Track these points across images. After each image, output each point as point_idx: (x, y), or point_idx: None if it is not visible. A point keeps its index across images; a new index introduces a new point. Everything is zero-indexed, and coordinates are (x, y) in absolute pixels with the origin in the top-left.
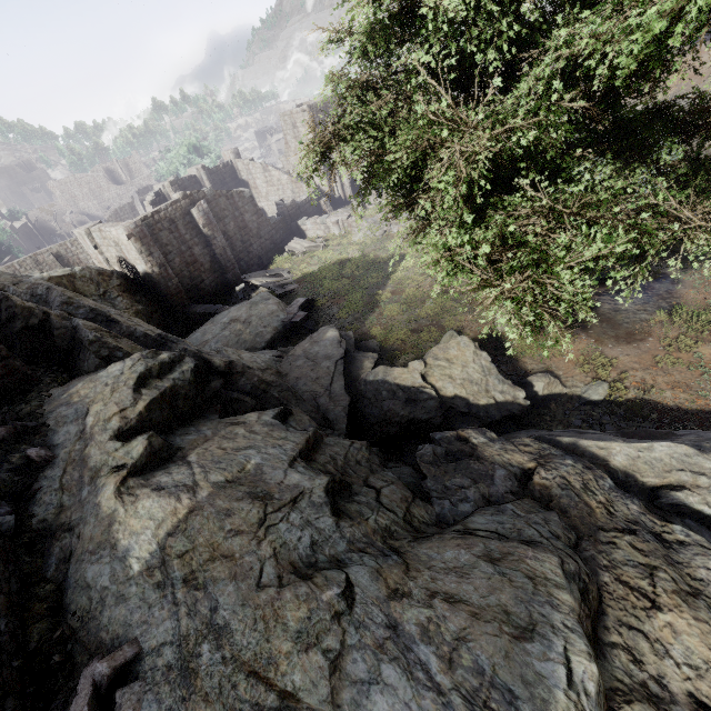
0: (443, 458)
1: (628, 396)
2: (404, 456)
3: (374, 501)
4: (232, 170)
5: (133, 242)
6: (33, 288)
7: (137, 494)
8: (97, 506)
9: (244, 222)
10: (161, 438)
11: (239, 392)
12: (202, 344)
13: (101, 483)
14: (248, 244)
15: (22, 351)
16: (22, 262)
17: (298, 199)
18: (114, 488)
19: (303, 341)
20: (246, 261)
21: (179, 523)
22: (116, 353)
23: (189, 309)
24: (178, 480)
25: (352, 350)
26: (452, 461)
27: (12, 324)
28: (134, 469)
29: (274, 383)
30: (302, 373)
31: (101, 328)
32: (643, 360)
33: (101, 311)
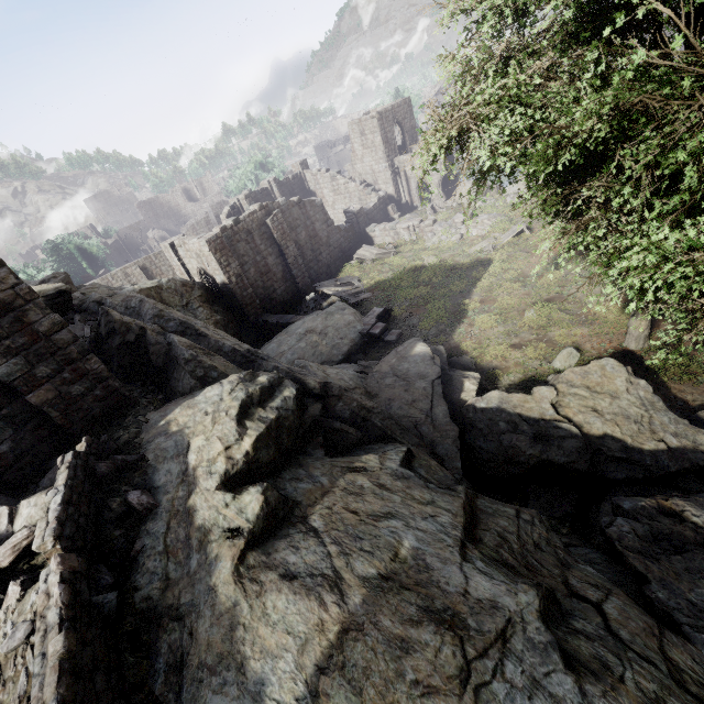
0: (652, 543)
1: None
2: (530, 503)
3: (607, 633)
4: (301, 181)
5: (214, 254)
6: (128, 300)
7: (261, 581)
8: (211, 590)
9: (315, 231)
10: (276, 490)
11: (336, 419)
12: (278, 356)
13: (213, 553)
14: (317, 253)
15: (119, 368)
16: (114, 275)
17: (366, 206)
18: (232, 566)
19: (388, 356)
20: (315, 270)
21: (331, 650)
22: (210, 373)
23: (262, 318)
24: (311, 563)
25: (446, 368)
26: (673, 552)
27: (111, 340)
28: (252, 537)
29: (375, 410)
30: (395, 394)
31: (195, 344)
32: None
33: (190, 324)
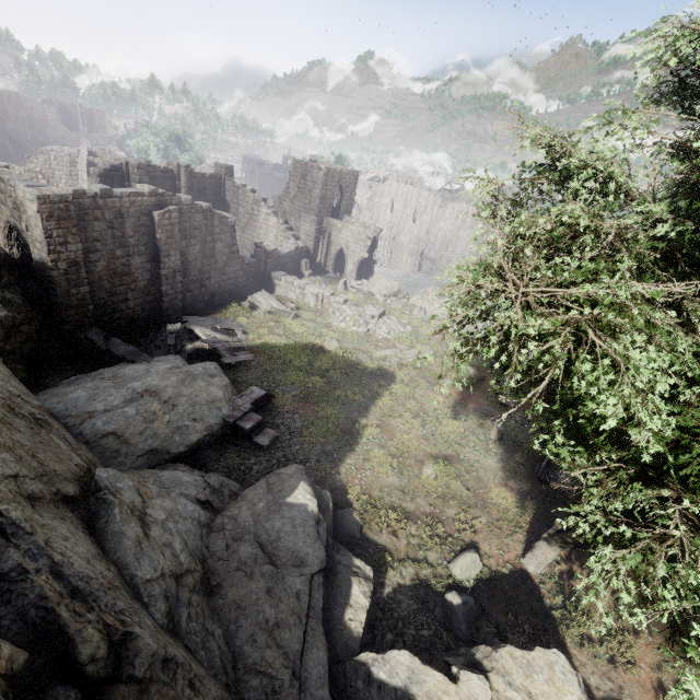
0: None
1: None
2: None
3: None
4: (218, 184)
5: (44, 219)
6: None
7: None
8: None
9: (213, 251)
10: None
11: None
12: (81, 417)
13: None
14: (205, 276)
15: None
16: None
17: (280, 249)
18: None
19: (255, 489)
20: (194, 294)
21: None
22: None
23: (86, 334)
24: None
25: (331, 540)
26: None
27: None
28: None
29: None
30: (250, 596)
31: None
32: None
33: None
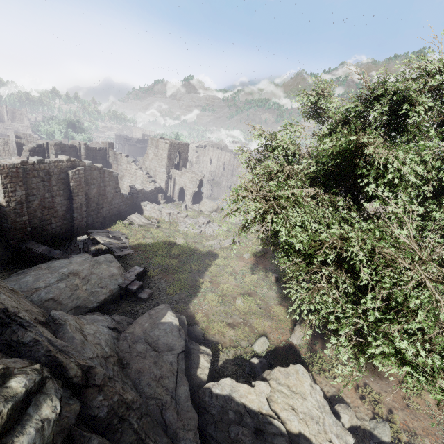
0: None
1: (402, 438)
2: None
3: None
4: (104, 153)
5: (3, 177)
6: None
7: None
8: None
9: (105, 191)
10: None
11: (90, 419)
12: (31, 291)
13: None
14: (100, 207)
15: None
16: None
17: (145, 188)
18: None
19: (142, 318)
20: (93, 217)
21: None
22: None
23: (26, 245)
24: None
25: (187, 339)
26: None
27: None
28: None
29: (135, 404)
30: (145, 366)
31: None
32: (397, 399)
33: None
